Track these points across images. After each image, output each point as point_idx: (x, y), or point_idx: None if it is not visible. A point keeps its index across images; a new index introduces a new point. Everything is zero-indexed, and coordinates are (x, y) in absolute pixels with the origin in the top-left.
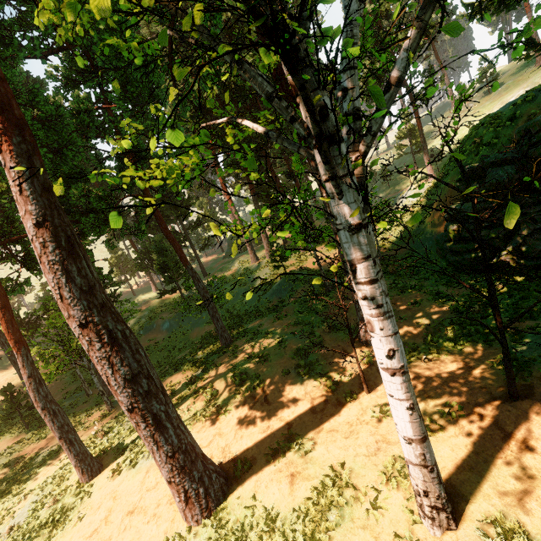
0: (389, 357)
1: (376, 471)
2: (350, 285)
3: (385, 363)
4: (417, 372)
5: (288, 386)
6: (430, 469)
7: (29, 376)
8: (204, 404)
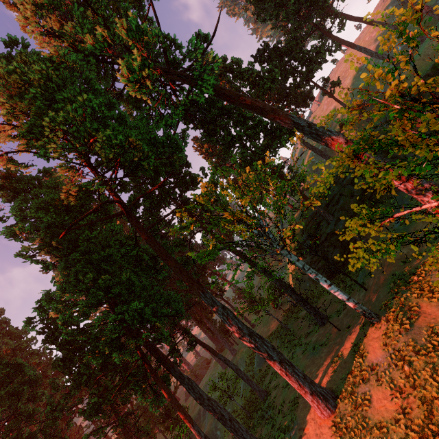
0: (326, 282)
1: (359, 332)
2: (301, 293)
3: (327, 284)
4: (345, 312)
5: (315, 359)
6: (358, 303)
7: (204, 437)
8: (289, 406)
